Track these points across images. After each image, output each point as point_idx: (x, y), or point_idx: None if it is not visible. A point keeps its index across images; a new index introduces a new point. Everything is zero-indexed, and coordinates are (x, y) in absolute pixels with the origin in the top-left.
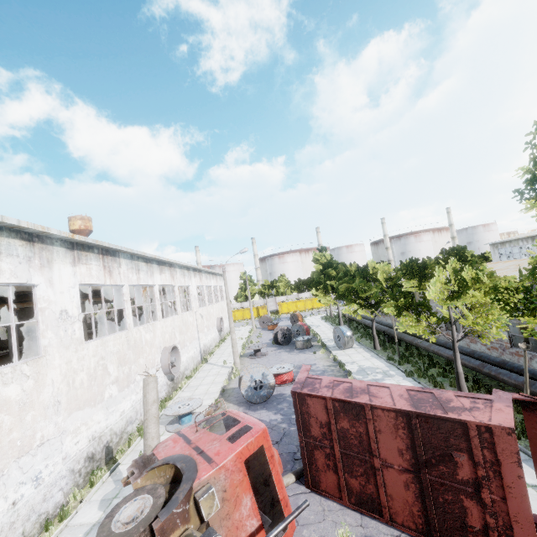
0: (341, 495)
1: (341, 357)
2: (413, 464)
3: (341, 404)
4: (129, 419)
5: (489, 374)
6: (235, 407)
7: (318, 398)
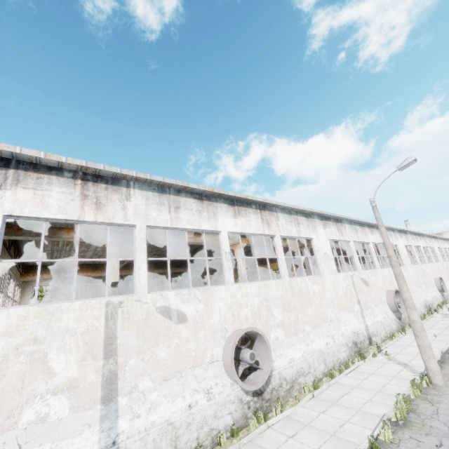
0: None
1: None
2: None
3: None
4: (432, 302)
5: None
6: None
7: None
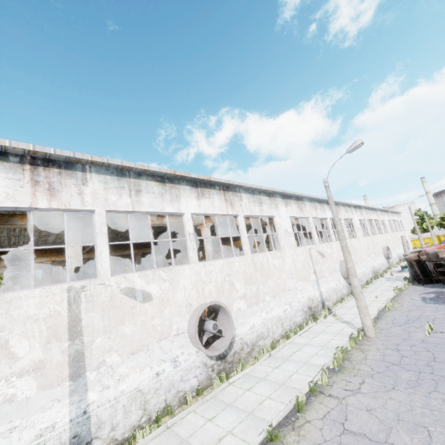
0: None
1: None
2: None
3: None
4: (379, 268)
5: None
6: None
7: None
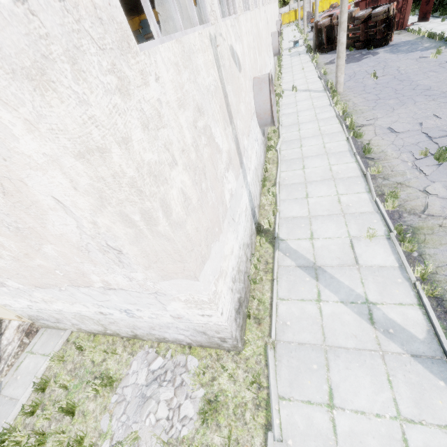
0: None
1: None
2: None
3: (371, 0)
4: None
5: None
6: None
7: (364, 1)
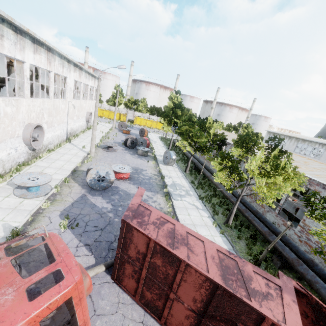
0: (135, 294)
1: (164, 170)
2: (200, 310)
3: (161, 249)
4: None
5: (247, 217)
6: (79, 188)
7: (144, 235)
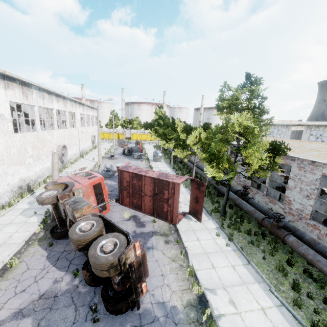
0: (130, 205)
1: (153, 164)
2: (153, 194)
3: (135, 175)
4: (39, 176)
5: (203, 177)
6: None
7: (127, 172)
